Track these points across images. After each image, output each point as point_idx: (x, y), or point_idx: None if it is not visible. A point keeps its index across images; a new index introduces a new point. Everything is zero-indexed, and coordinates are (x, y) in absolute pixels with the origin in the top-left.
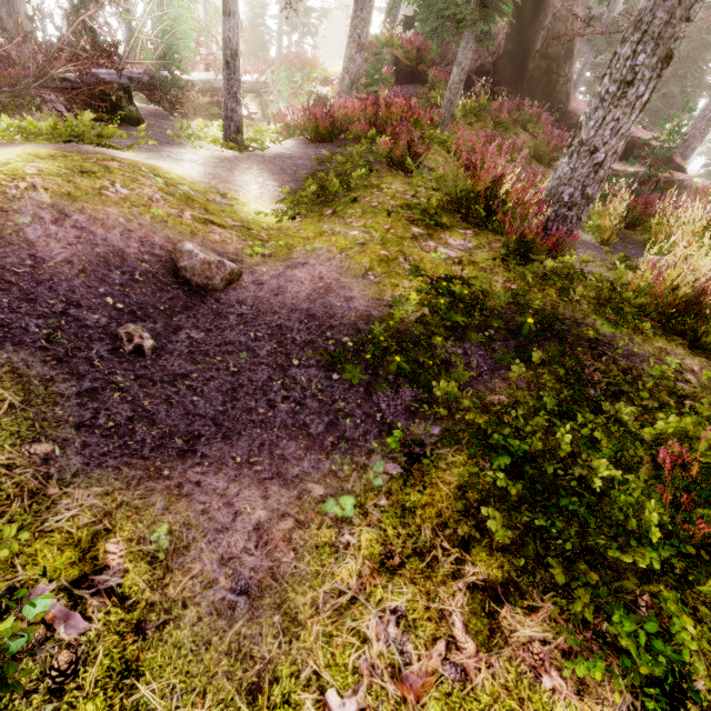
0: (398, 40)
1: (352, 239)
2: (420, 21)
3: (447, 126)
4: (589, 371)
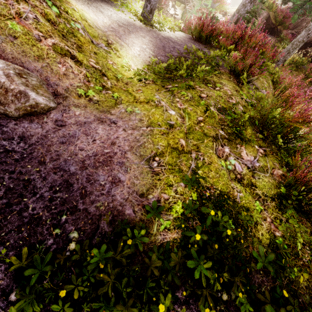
0: (275, 6)
1: (165, 118)
2: (293, 2)
3: (278, 65)
4: None
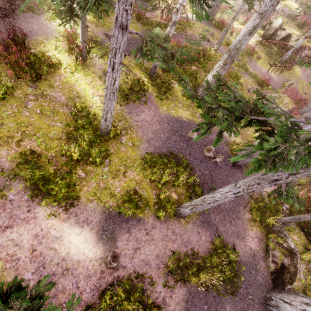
0: None
1: None
2: None
3: None
4: None
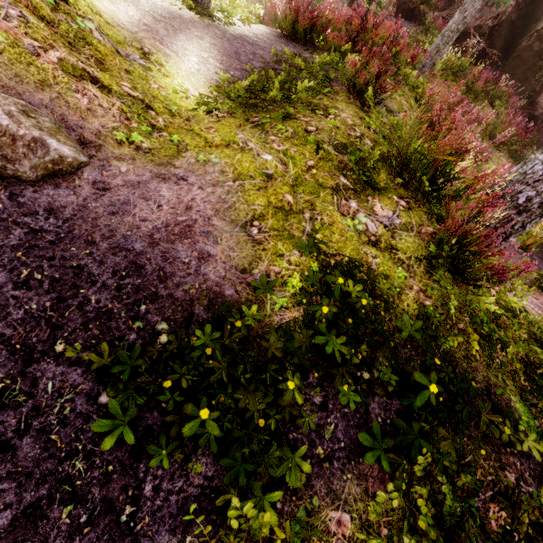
0: None
1: (259, 166)
2: None
3: (424, 73)
4: (484, 497)
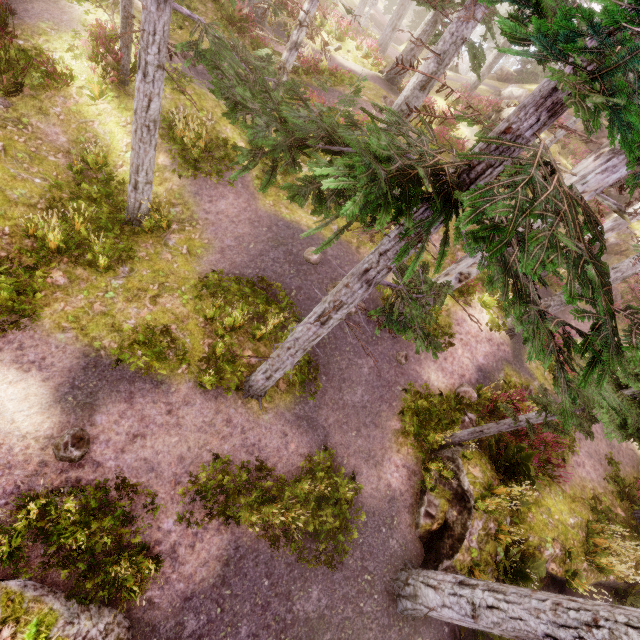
0: None
1: None
2: None
3: None
4: None
